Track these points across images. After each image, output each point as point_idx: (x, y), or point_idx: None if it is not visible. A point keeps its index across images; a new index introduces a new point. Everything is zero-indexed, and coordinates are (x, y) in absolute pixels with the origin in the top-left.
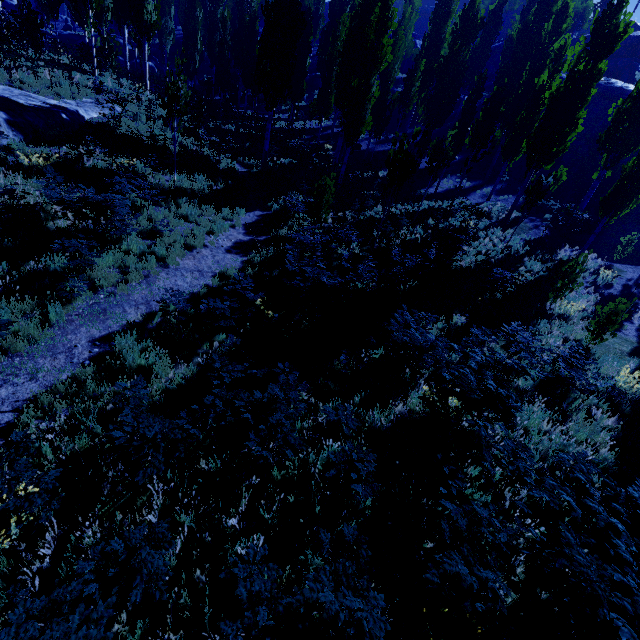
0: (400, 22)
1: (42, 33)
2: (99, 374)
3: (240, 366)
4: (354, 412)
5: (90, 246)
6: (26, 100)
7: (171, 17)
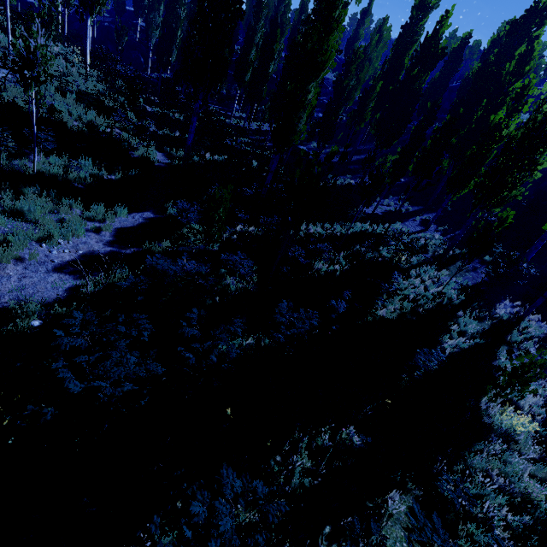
0: (366, 47)
1: None
2: None
3: None
4: None
5: None
6: None
7: (160, 14)
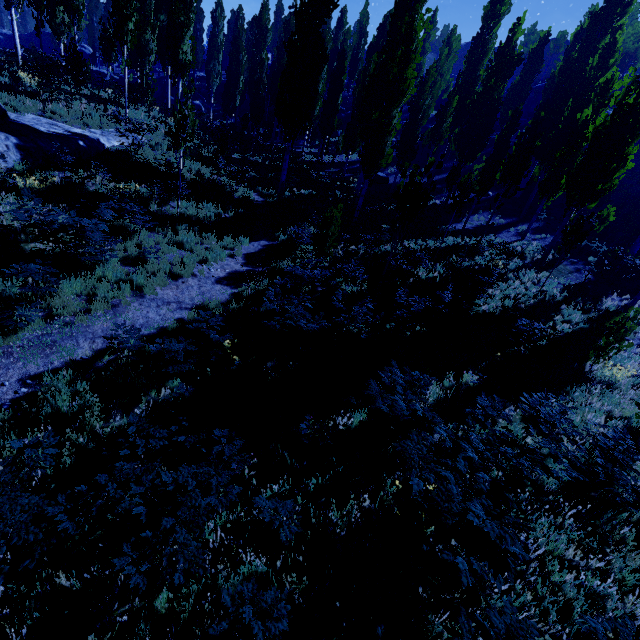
0: (436, 62)
1: (84, 71)
2: (15, 421)
3: (165, 430)
4: (302, 506)
5: (48, 272)
6: (49, 128)
7: (219, 62)
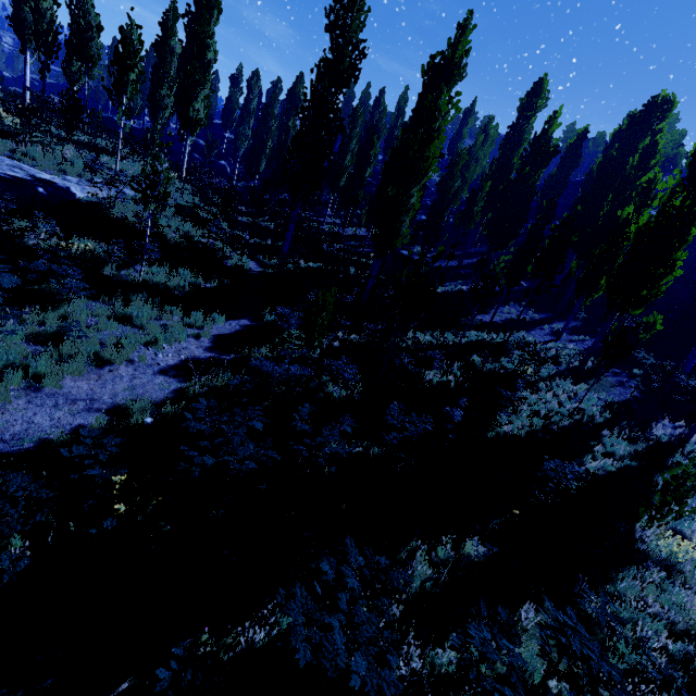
0: (471, 147)
1: (80, 117)
2: None
3: None
4: None
5: None
6: (6, 170)
7: (250, 126)
